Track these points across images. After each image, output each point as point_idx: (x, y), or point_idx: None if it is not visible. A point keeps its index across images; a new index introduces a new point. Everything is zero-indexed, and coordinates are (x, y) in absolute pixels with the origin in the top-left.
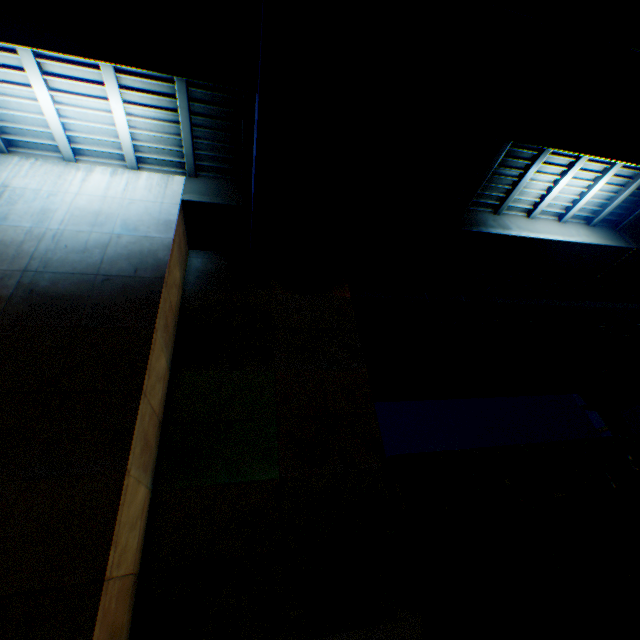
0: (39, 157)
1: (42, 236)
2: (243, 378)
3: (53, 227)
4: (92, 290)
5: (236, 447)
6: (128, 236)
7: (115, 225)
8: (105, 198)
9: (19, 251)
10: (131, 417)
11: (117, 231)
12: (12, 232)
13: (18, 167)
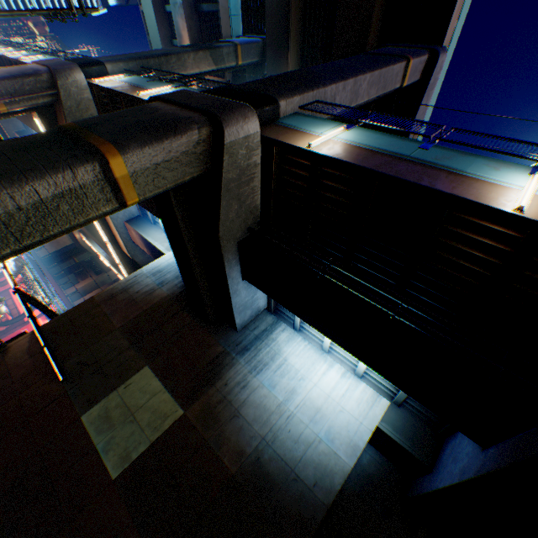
0: (310, 339)
1: (282, 411)
2: None
3: (290, 407)
4: (283, 482)
5: None
6: (324, 443)
7: (322, 426)
8: (328, 396)
9: (268, 418)
10: None
11: (320, 433)
12: (272, 399)
13: (297, 344)
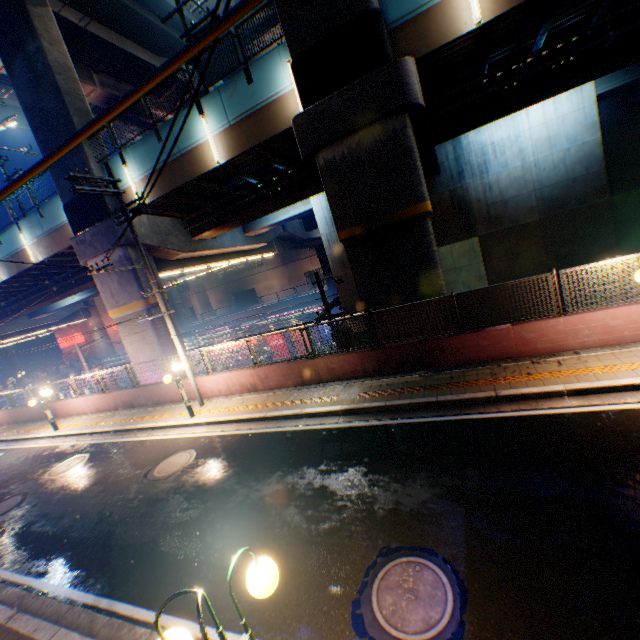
0: None
1: (528, 169)
2: (638, 194)
3: (529, 160)
4: (568, 190)
5: (639, 230)
6: (571, 148)
7: (560, 144)
8: (545, 125)
9: (523, 182)
10: (611, 241)
11: (563, 148)
12: (513, 172)
13: (487, 126)
